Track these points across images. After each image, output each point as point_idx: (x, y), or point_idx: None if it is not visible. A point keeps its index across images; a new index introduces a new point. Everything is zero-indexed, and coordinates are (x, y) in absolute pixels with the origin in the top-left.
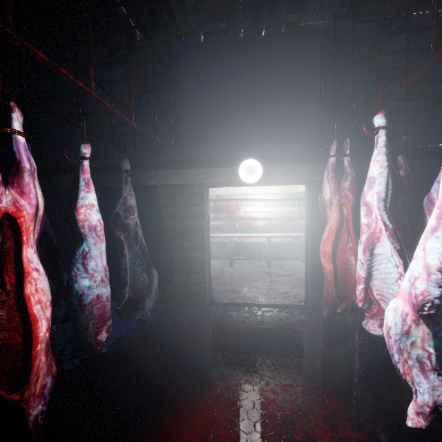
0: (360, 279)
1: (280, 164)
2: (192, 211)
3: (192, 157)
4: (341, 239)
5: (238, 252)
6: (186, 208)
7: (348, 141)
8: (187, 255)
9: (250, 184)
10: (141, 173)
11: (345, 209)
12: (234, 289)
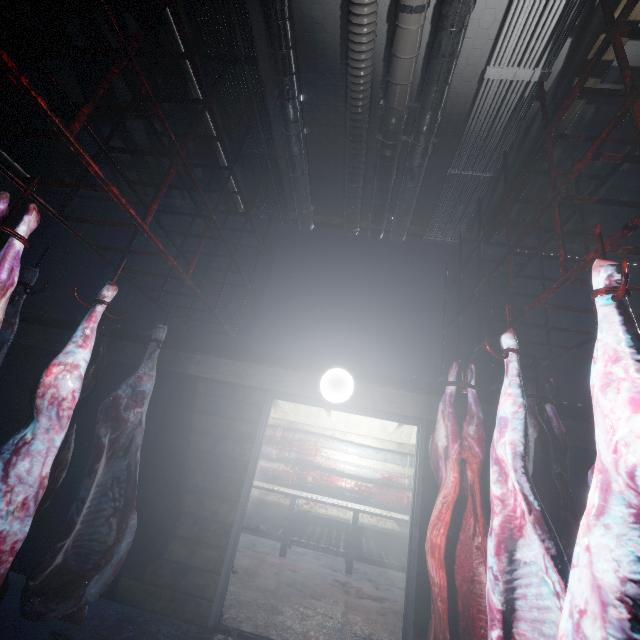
0: (488, 612)
1: (380, 384)
2: (238, 429)
3: (262, 351)
4: (463, 527)
5: (301, 530)
6: (231, 423)
7: (473, 368)
8: (206, 506)
9: (335, 407)
10: (183, 354)
11: (470, 471)
12: (272, 603)
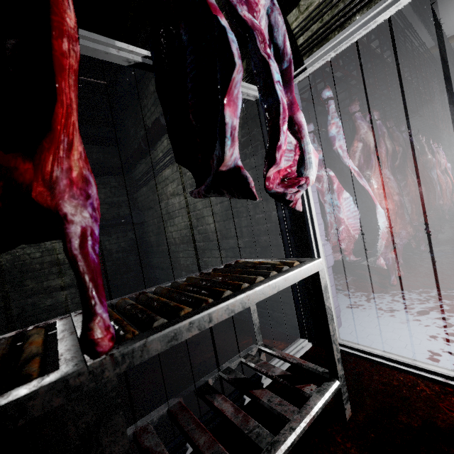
0: None
1: None
2: None
3: None
4: None
5: None
6: None
7: None
8: None
9: None
10: None
11: None
12: None
